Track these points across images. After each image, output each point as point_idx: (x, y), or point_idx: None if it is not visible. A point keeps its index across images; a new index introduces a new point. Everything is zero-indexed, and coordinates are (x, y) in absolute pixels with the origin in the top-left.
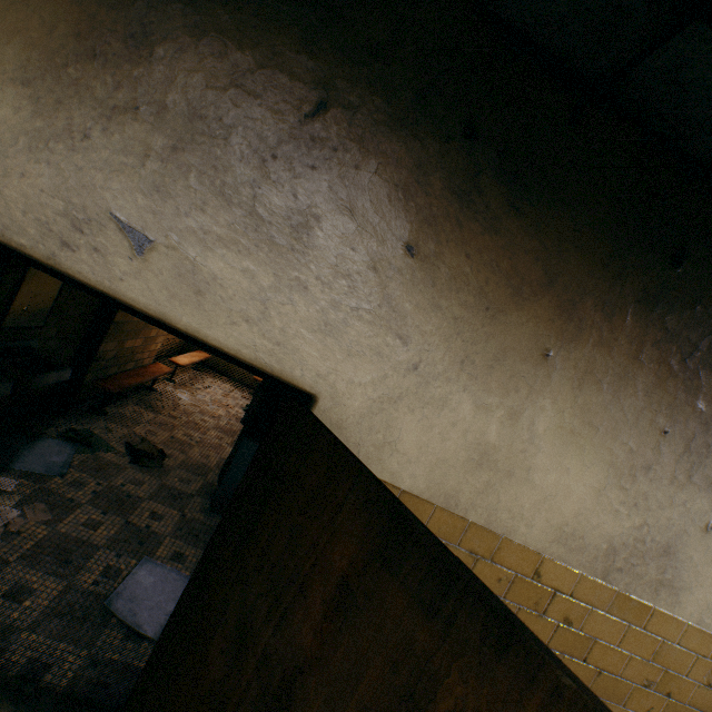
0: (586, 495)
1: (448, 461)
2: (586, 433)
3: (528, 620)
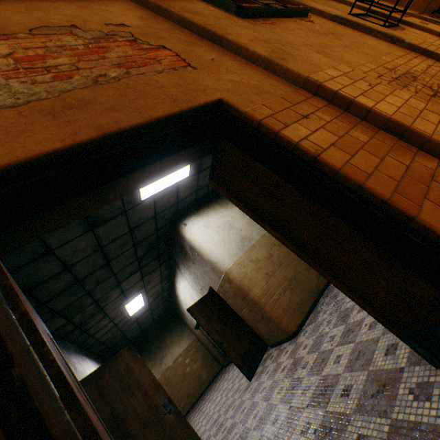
0: None
1: None
2: None
3: None
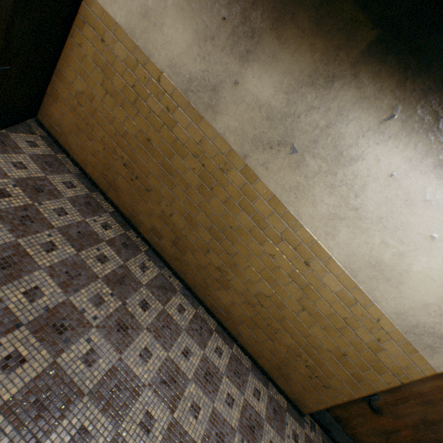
0: (184, 46)
1: (133, 12)
2: (188, 11)
3: (154, 102)
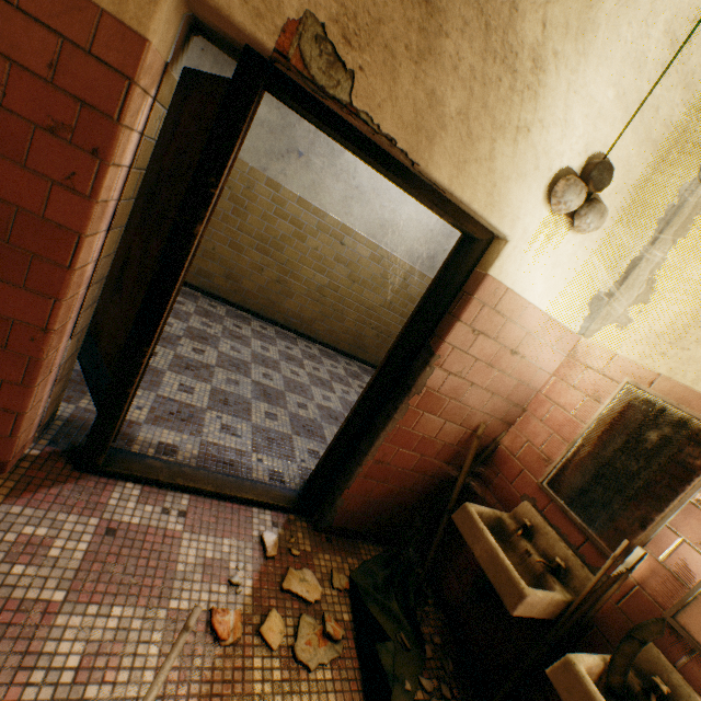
0: None
1: None
2: None
3: None
